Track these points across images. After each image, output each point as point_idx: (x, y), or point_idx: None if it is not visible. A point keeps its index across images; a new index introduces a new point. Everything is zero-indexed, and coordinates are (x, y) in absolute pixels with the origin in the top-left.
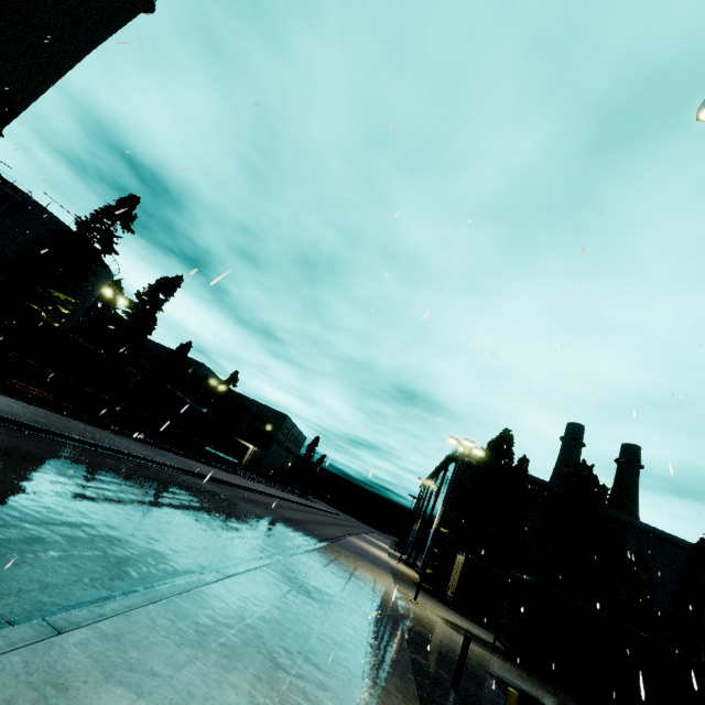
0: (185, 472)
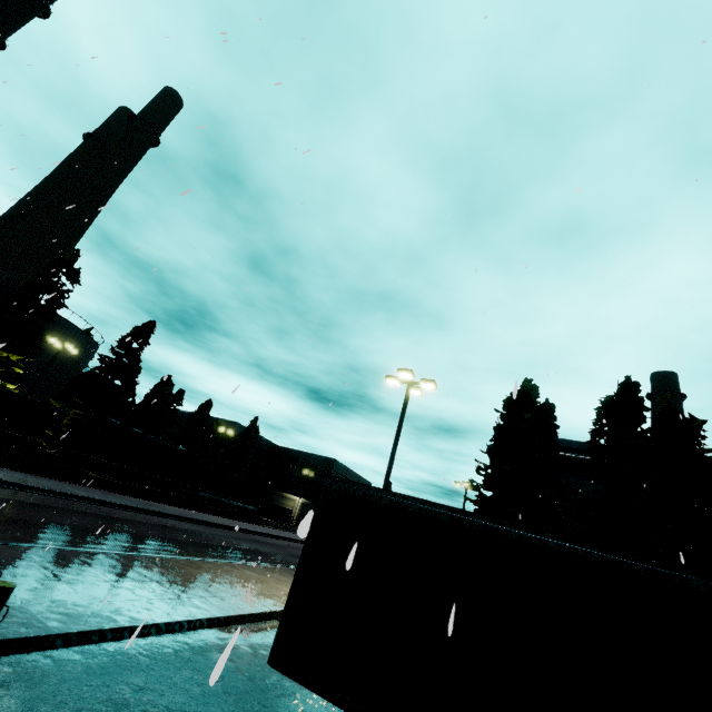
0: (110, 505)
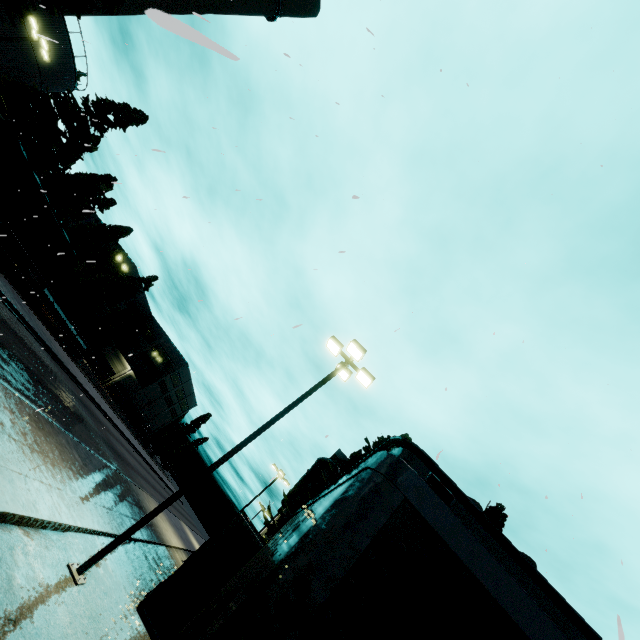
0: None
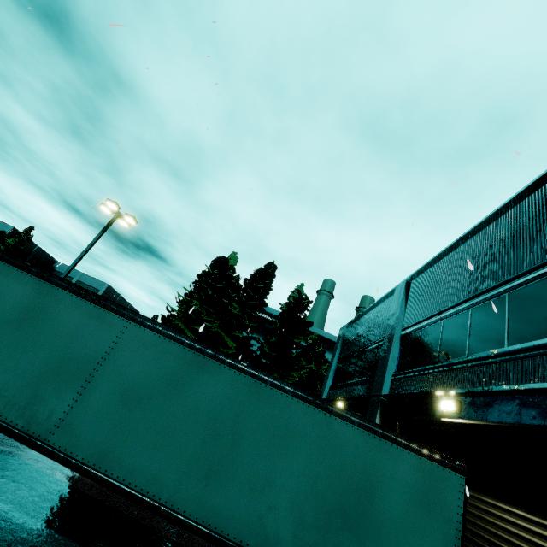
0: None
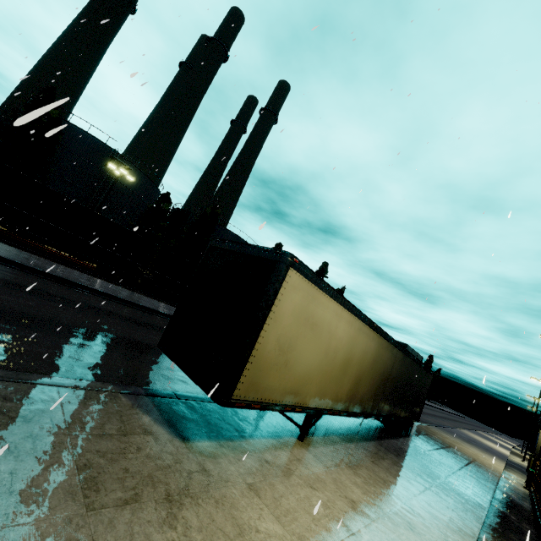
0: None
